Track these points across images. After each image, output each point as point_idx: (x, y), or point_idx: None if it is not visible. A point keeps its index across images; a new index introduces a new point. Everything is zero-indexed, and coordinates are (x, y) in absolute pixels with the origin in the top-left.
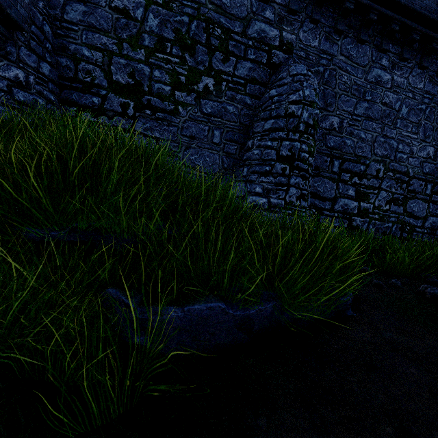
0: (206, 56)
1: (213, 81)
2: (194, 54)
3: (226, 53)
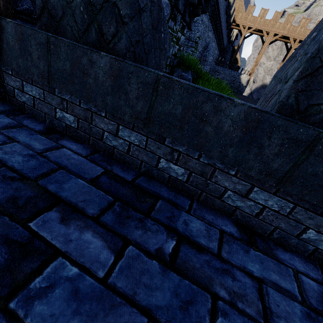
0: None
1: None
2: None
3: None
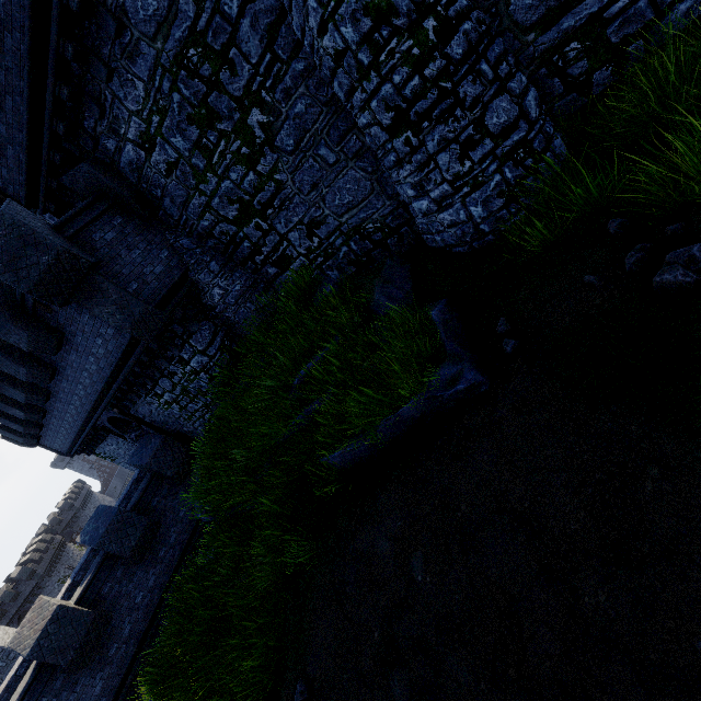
0: (223, 98)
1: (257, 111)
2: (219, 115)
3: (222, 60)
